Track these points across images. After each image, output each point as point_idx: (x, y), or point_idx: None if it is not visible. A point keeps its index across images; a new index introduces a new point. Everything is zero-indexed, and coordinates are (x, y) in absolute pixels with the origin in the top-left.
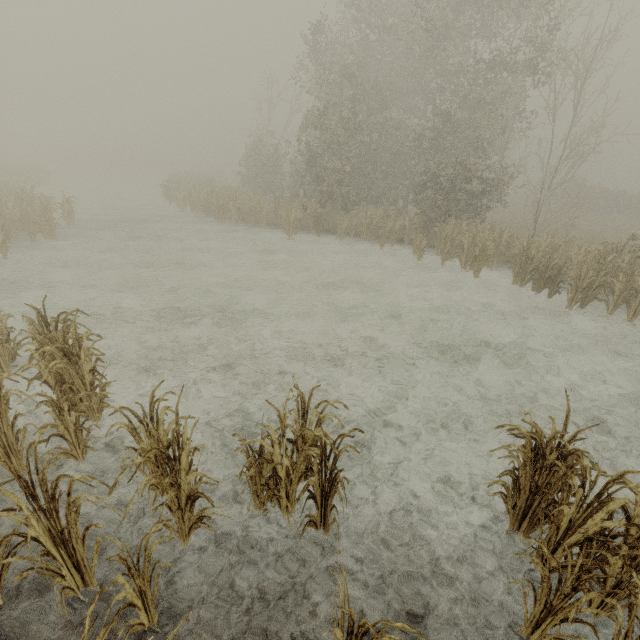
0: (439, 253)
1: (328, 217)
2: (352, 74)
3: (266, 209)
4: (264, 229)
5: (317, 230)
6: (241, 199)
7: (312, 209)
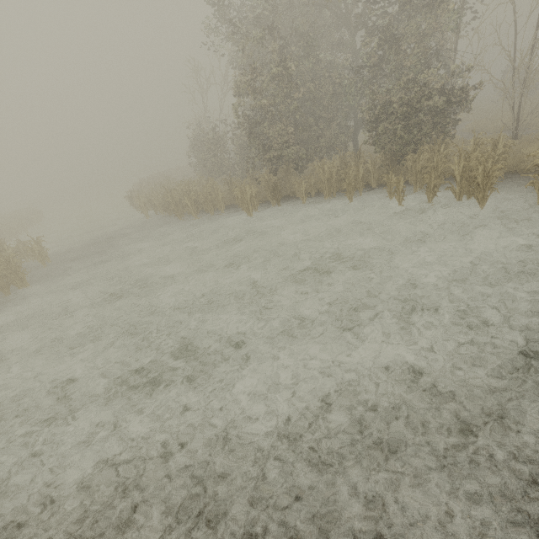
0: (418, 188)
1: (283, 182)
2: (269, 26)
3: (220, 193)
4: (224, 213)
5: (276, 200)
6: (196, 190)
7: (265, 180)
